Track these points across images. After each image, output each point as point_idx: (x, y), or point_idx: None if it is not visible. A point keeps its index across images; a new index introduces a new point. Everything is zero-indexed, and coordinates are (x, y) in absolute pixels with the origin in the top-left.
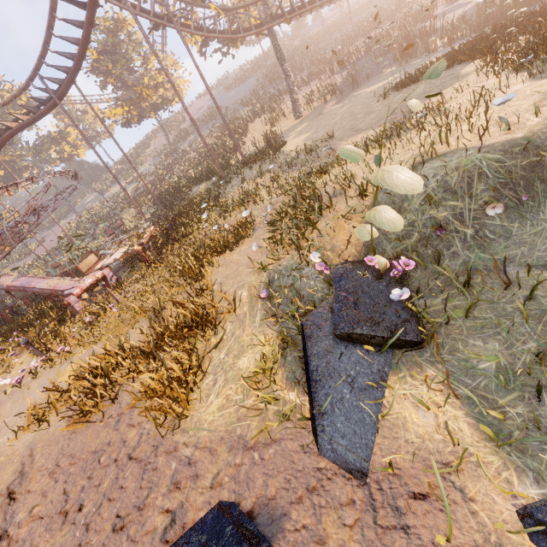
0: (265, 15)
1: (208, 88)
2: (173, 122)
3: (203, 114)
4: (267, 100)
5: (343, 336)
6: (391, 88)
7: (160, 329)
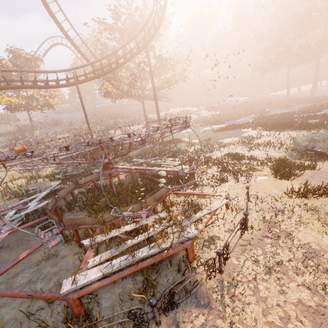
0: (142, 95)
1: (157, 111)
2: (5, 118)
3: (43, 120)
4: (114, 124)
5: (323, 153)
6: (216, 131)
7: (281, 161)
